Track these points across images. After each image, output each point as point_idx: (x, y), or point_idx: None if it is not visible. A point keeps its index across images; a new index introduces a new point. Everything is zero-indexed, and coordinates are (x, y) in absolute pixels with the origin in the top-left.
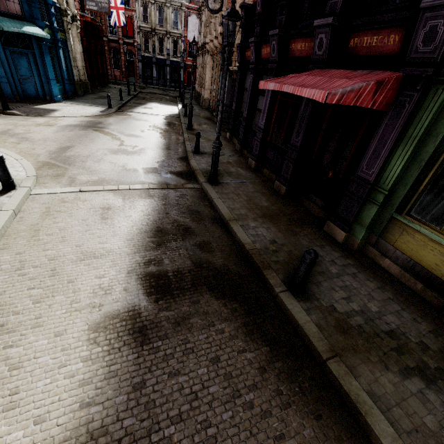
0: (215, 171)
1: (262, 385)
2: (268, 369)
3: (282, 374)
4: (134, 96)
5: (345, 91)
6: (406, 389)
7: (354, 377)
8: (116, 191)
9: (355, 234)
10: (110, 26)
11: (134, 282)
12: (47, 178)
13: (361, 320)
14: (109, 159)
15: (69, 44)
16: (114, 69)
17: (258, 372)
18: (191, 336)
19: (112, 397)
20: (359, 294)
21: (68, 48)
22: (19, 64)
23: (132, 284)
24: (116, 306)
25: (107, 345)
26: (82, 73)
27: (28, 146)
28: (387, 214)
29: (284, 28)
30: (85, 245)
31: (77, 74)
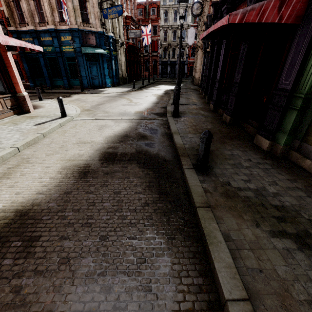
0: (176, 107)
1: (140, 211)
2: (150, 205)
3: (159, 210)
4: (152, 83)
5: (245, 11)
6: (269, 243)
7: (216, 222)
8: (114, 120)
9: (278, 141)
10: (145, 47)
11: (96, 154)
12: (84, 114)
13: (252, 194)
14: (119, 108)
15: (118, 57)
16: (145, 71)
17: (142, 204)
18: (111, 180)
19: (52, 194)
20: (262, 180)
21: (117, 60)
22: (92, 69)
23: (95, 155)
24: (80, 162)
25: (64, 175)
26: (124, 72)
27: (83, 104)
28: (307, 118)
29: (231, 2)
30: (83, 138)
31: (121, 73)
